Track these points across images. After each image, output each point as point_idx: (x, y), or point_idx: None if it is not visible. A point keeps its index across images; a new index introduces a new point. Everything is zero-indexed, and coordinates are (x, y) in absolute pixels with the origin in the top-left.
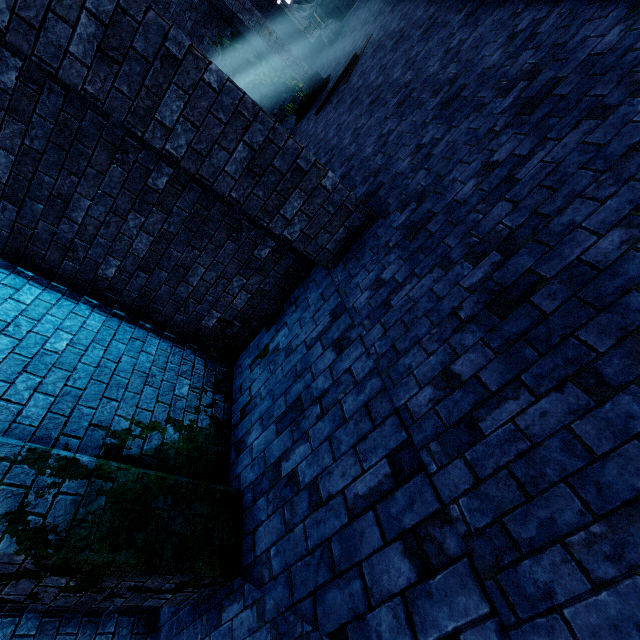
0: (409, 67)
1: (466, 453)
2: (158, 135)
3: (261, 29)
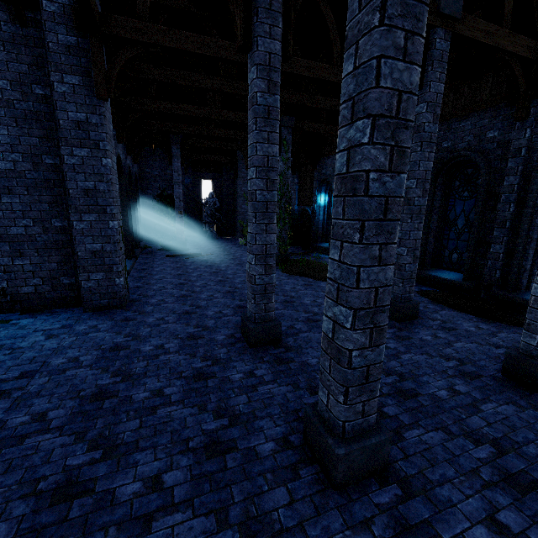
0: (198, 276)
1: (53, 376)
2: (76, 217)
3: (178, 209)
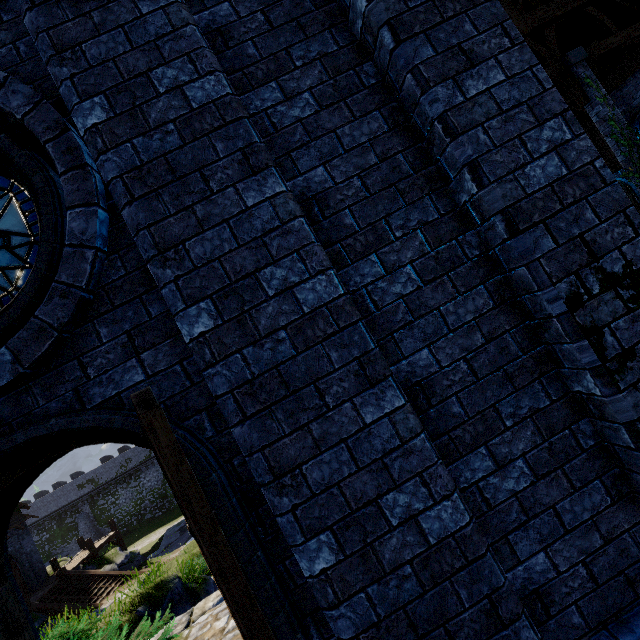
0: None
1: None
2: None
3: None
